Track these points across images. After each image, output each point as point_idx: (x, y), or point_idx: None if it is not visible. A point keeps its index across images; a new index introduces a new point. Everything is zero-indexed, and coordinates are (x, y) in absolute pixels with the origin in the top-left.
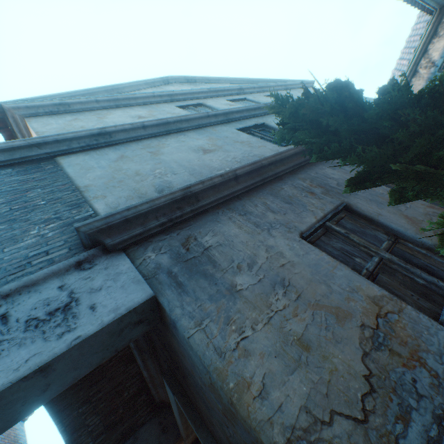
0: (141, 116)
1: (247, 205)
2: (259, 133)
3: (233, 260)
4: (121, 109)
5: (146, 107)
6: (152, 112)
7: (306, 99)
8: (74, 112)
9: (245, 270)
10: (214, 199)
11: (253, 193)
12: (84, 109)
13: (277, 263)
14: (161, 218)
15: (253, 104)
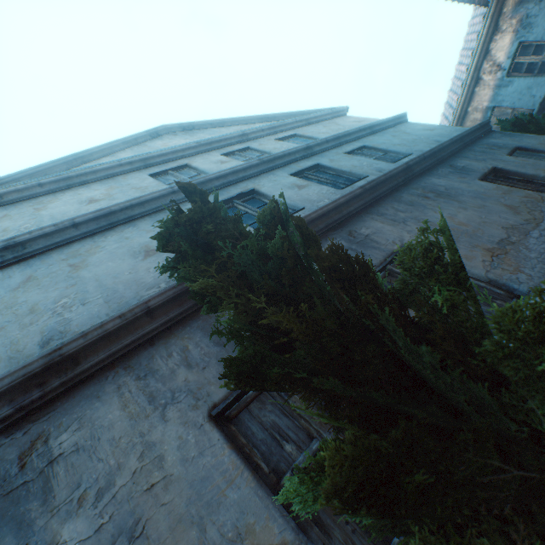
0: (93, 200)
1: (157, 355)
2: (243, 206)
3: (80, 483)
4: (73, 191)
5: (108, 181)
6: (112, 190)
7: (178, 226)
8: (9, 203)
9: (89, 504)
10: (105, 355)
11: (177, 330)
12: (23, 197)
13: (144, 484)
14: (3, 410)
15: (257, 154)
